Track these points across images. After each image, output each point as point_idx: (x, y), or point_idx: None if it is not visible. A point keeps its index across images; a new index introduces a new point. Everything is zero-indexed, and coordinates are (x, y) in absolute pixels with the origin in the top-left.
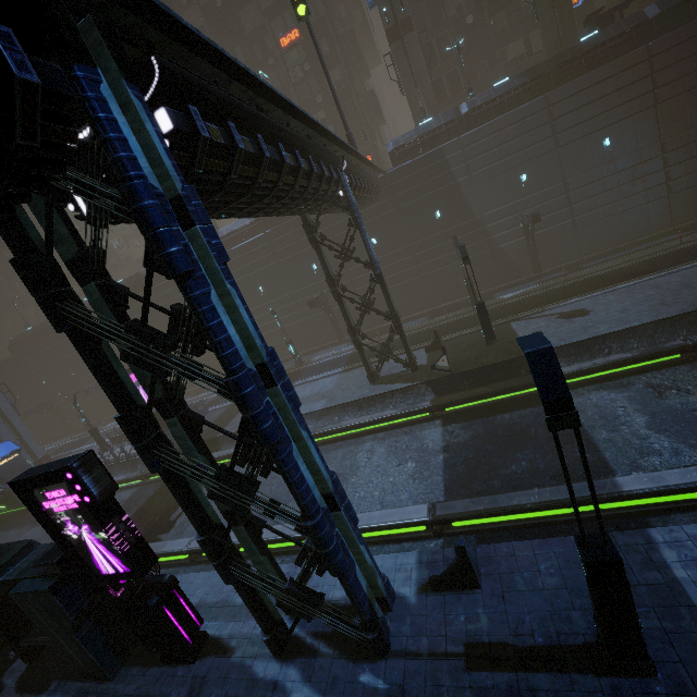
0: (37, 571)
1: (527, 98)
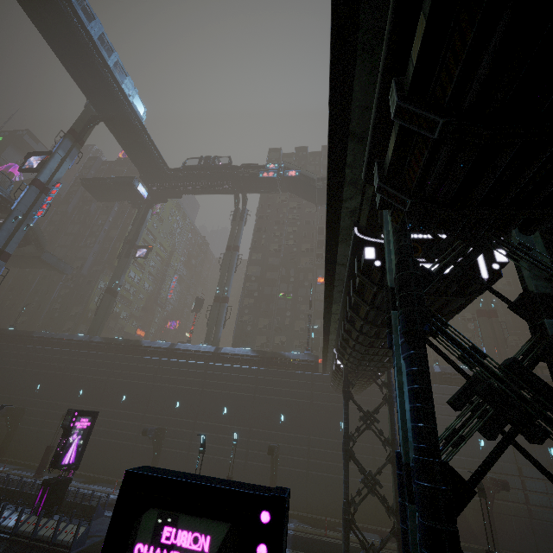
0: None
1: None
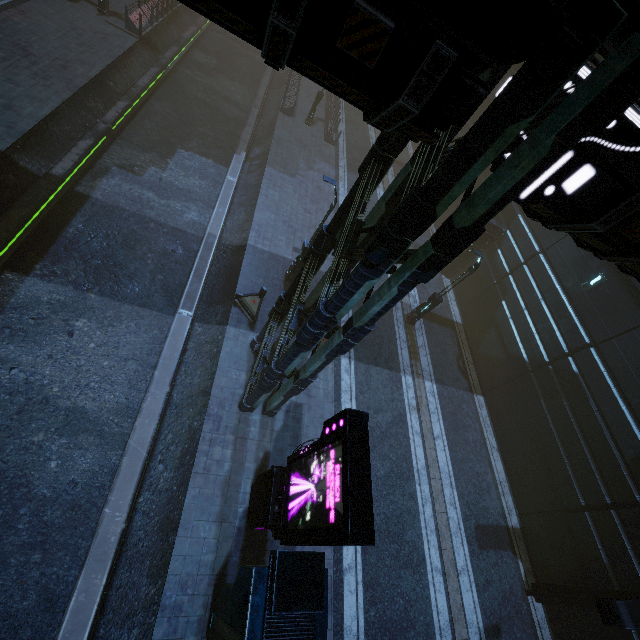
0: (310, 632)
1: None
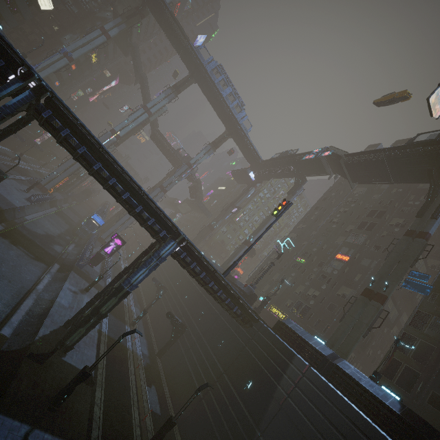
0: None
1: (384, 424)
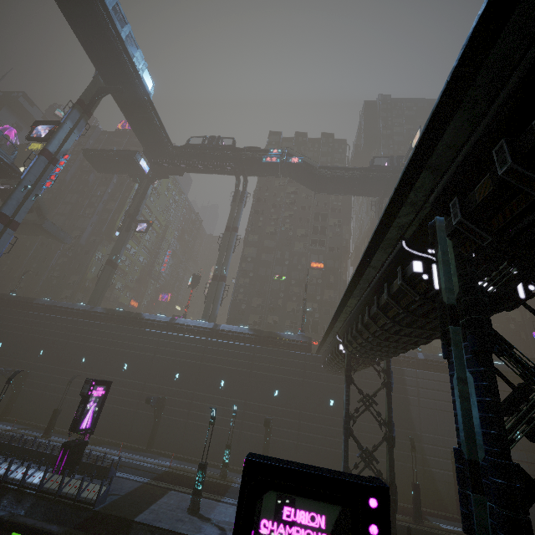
0: None
1: None
